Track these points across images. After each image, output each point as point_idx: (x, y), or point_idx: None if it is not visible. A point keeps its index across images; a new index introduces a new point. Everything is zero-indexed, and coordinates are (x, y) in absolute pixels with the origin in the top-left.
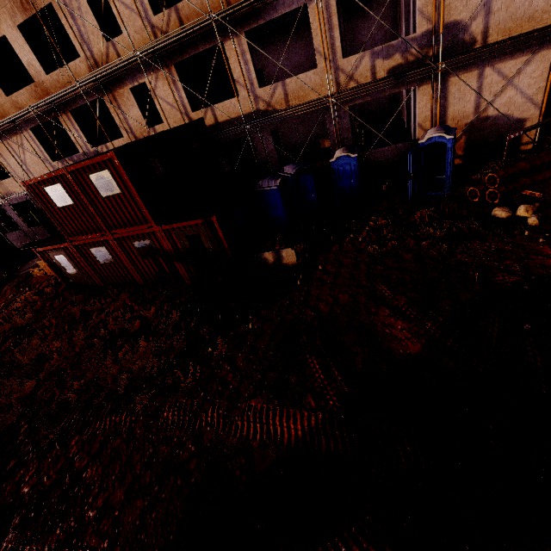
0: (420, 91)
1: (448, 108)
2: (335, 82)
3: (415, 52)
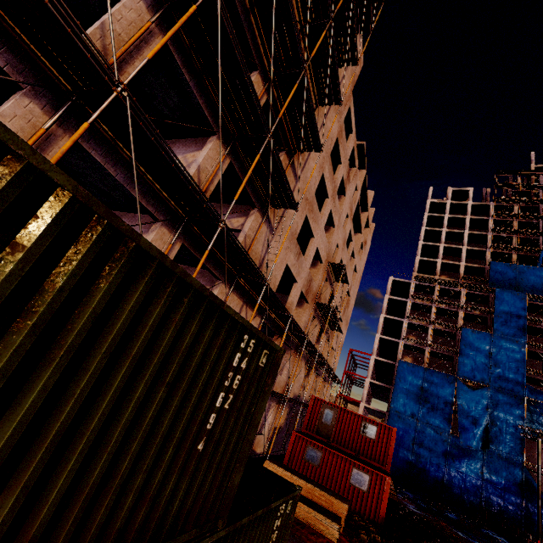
0: None
1: None
2: None
3: None
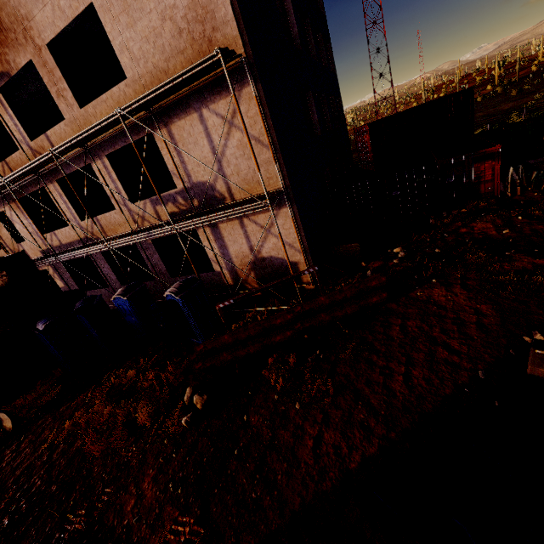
0: (200, 233)
1: (228, 248)
2: (133, 220)
3: (183, 202)
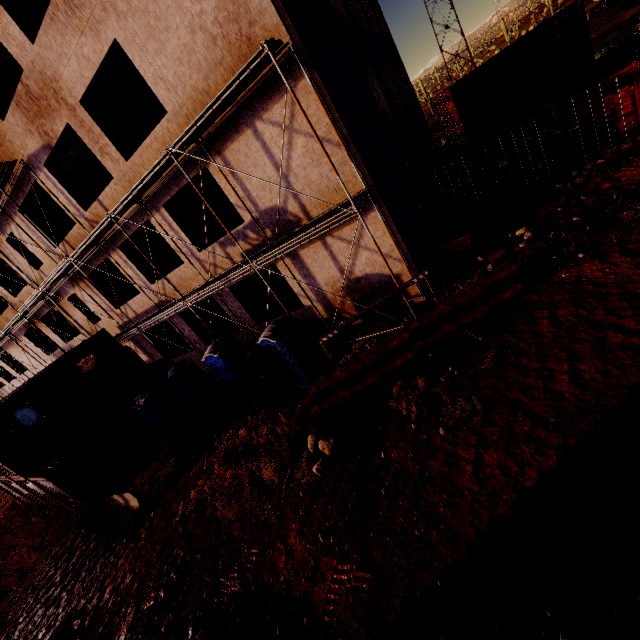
0: (280, 266)
1: (315, 276)
2: (205, 271)
3: (254, 236)
